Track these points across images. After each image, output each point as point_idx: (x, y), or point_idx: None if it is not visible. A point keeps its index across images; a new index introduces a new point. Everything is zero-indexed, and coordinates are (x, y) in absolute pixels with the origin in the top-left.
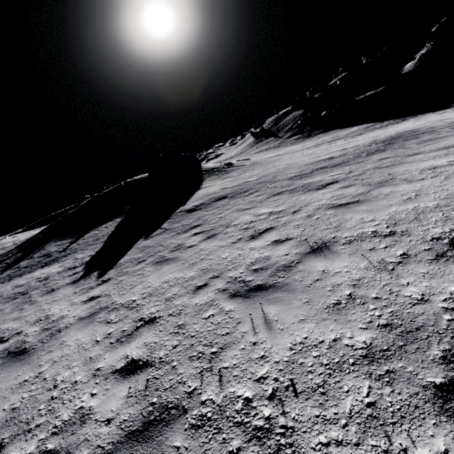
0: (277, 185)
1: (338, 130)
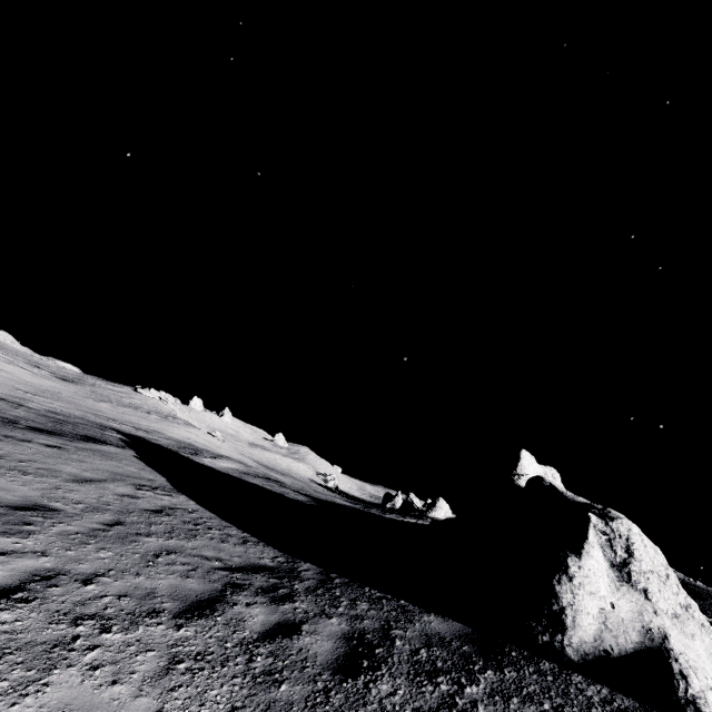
0: None
1: None
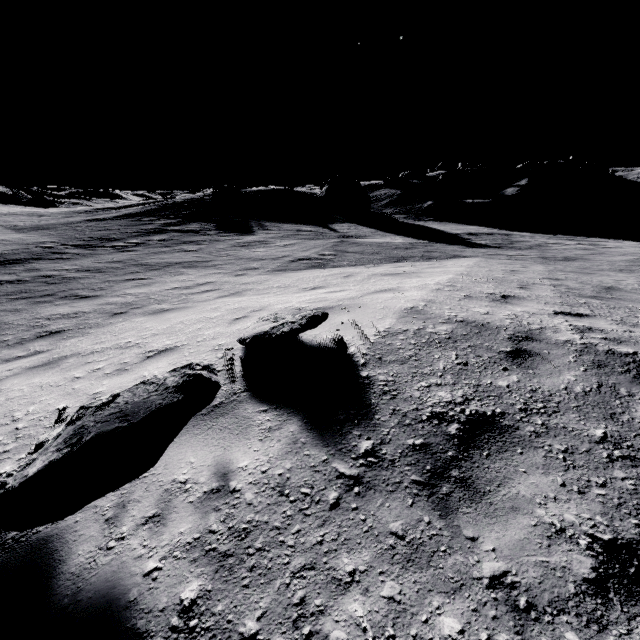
0: (539, 236)
1: (453, 224)
